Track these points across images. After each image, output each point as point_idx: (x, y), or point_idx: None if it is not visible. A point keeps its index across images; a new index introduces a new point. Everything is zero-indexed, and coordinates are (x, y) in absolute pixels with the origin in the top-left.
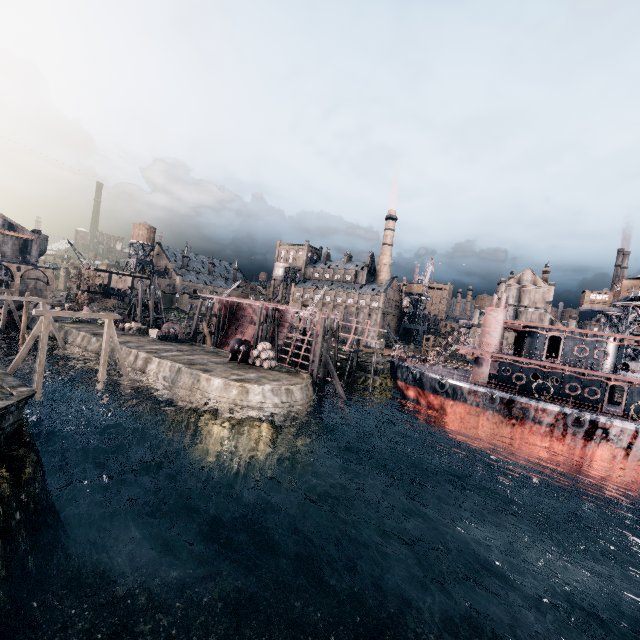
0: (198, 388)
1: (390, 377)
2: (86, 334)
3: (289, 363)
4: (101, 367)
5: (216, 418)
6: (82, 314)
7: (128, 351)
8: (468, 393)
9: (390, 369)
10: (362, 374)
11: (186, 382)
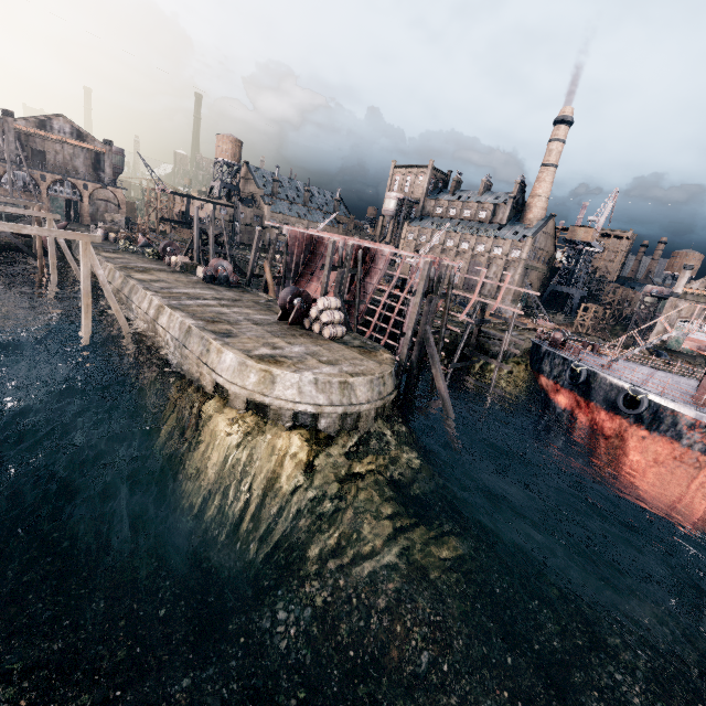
0: (206, 362)
1: (525, 363)
2: (111, 266)
3: (376, 329)
4: (82, 314)
5: (223, 416)
6: (34, 229)
7: (143, 293)
8: (689, 426)
9: (530, 355)
10: (483, 358)
11: (194, 350)
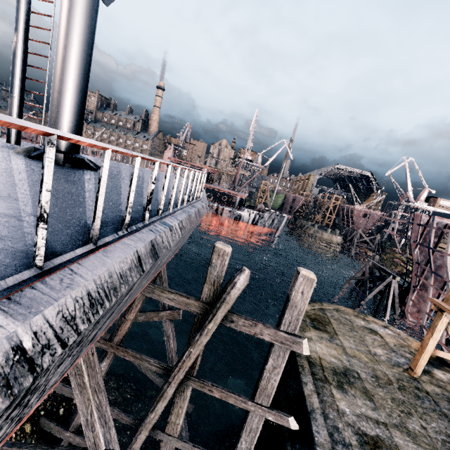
0: None
1: None
2: None
3: None
4: None
5: None
6: None
7: None
8: None
9: None
10: None
11: None
